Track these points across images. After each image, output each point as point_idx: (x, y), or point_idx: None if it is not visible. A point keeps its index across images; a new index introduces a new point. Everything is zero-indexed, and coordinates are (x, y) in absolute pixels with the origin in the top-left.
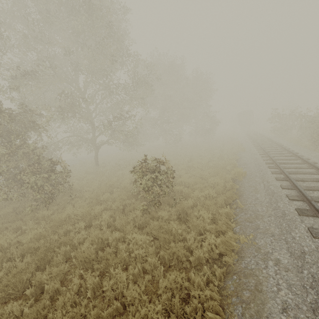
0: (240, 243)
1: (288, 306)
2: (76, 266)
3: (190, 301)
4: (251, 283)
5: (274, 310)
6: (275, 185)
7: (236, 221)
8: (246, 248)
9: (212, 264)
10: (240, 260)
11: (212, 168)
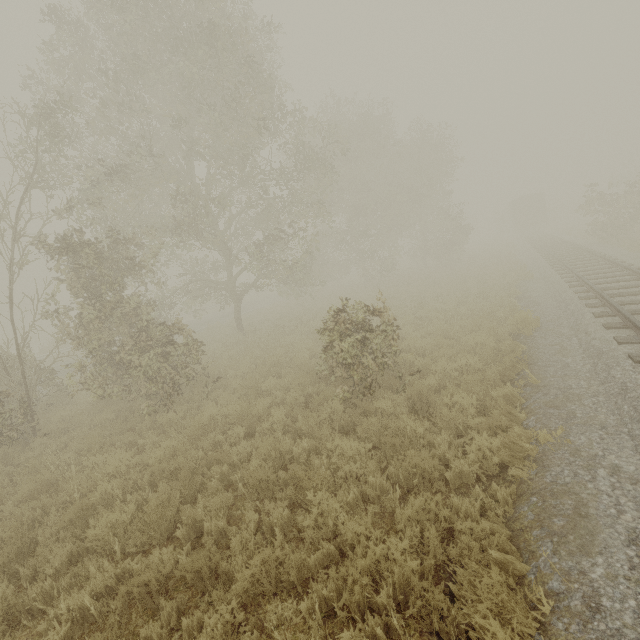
0: (540, 445)
1: (639, 536)
2: (244, 498)
3: (454, 541)
4: (567, 506)
5: (614, 543)
6: (604, 337)
7: (527, 409)
8: (553, 452)
9: (488, 485)
10: (543, 472)
11: (466, 317)
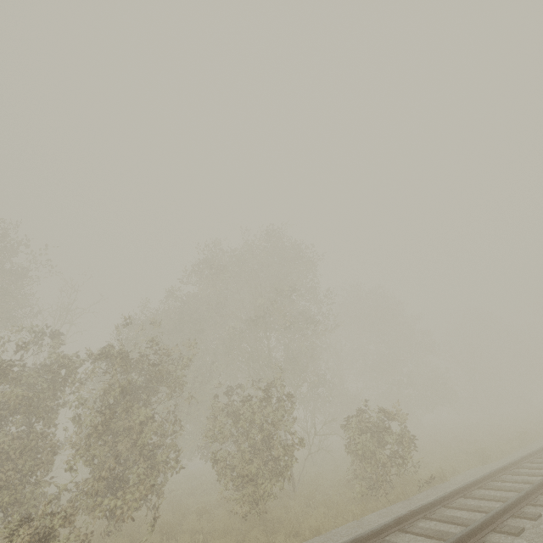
0: None
1: None
2: None
3: None
4: None
5: None
6: None
7: None
8: None
9: None
10: None
11: None
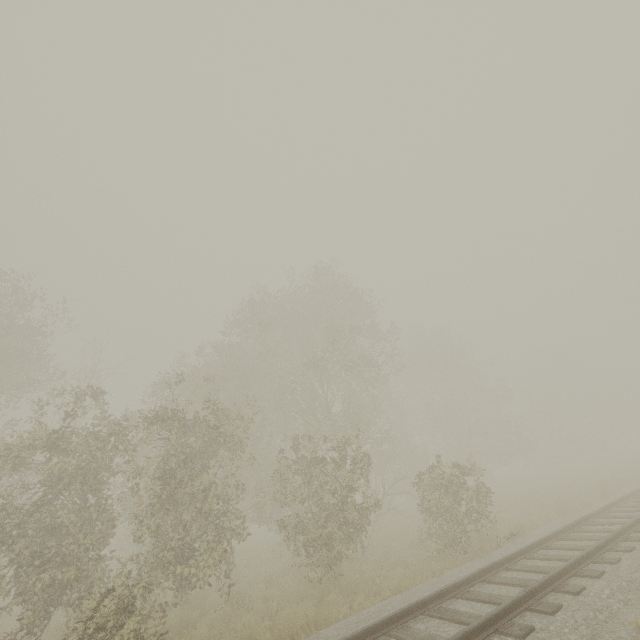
0: None
1: None
2: None
3: None
4: None
5: None
6: None
7: None
8: None
9: None
10: None
11: None
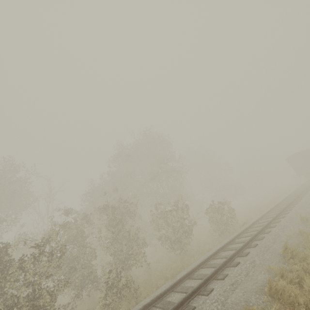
0: None
1: None
2: None
3: None
4: None
5: None
6: None
7: None
8: None
9: None
10: None
11: None
